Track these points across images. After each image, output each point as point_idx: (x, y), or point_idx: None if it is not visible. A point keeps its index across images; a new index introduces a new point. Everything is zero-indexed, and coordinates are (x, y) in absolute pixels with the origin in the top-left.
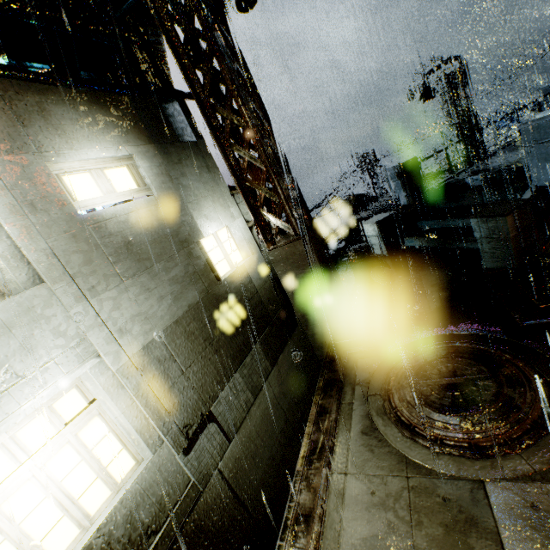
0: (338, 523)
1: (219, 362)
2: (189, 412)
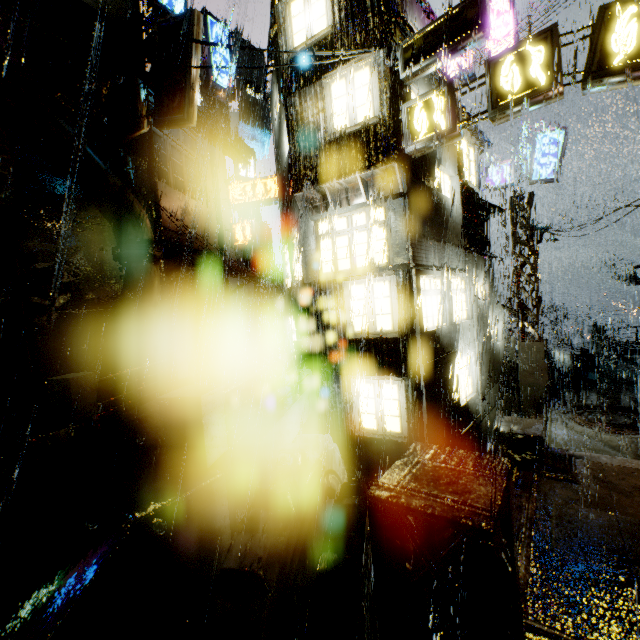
0: (553, 435)
1: (489, 379)
2: (483, 388)
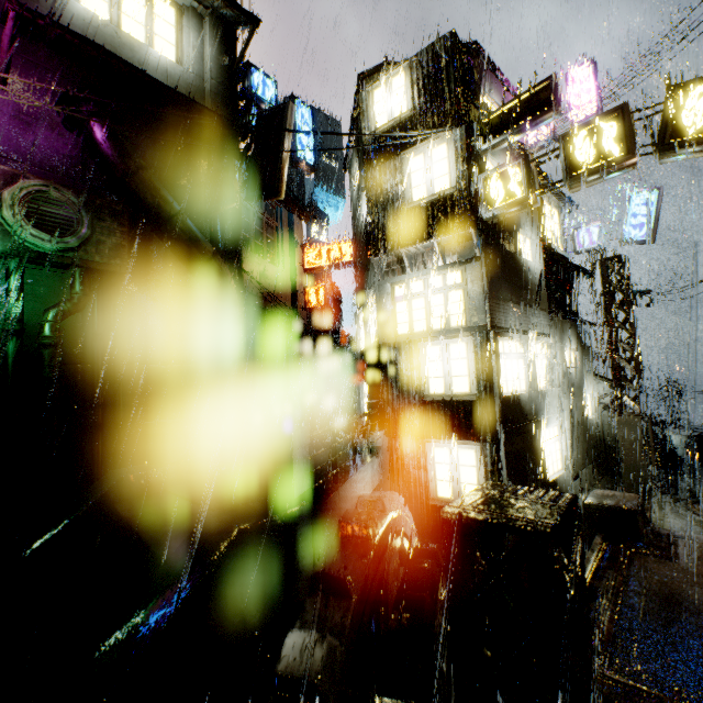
0: (661, 523)
1: (582, 456)
2: (575, 465)
